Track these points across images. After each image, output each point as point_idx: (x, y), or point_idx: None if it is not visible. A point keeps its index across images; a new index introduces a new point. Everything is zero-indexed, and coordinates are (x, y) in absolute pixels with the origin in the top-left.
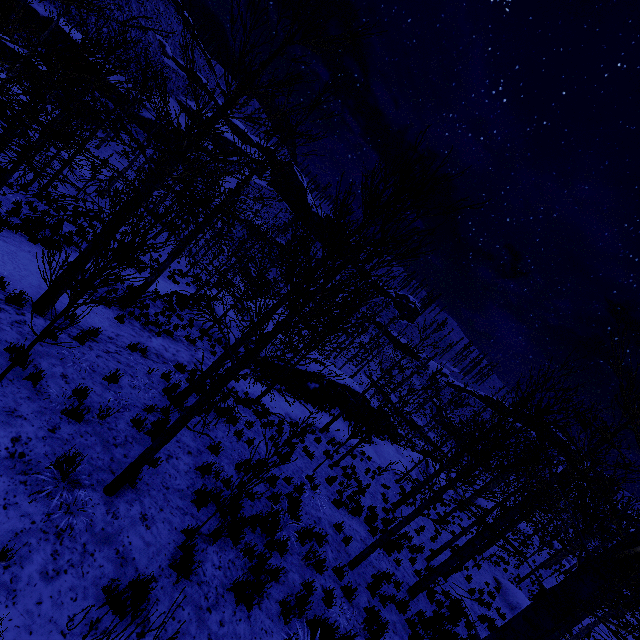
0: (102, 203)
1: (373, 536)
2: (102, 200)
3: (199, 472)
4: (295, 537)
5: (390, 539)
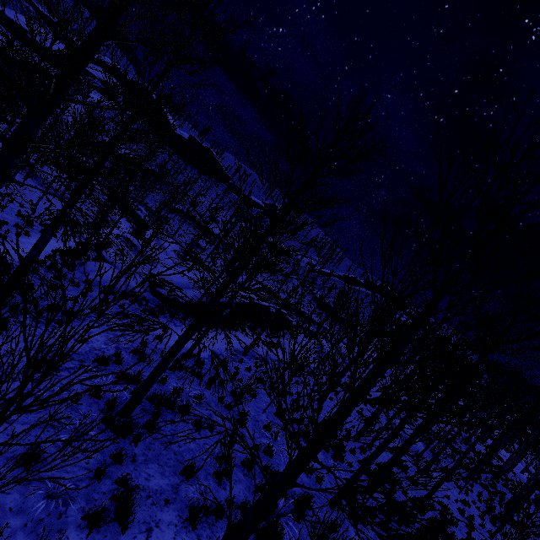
0: None
1: (327, 452)
2: None
3: (186, 522)
4: (290, 518)
5: (334, 442)
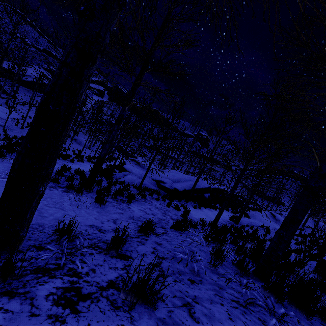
0: (23, 131)
1: None
2: (22, 129)
3: None
4: None
5: None
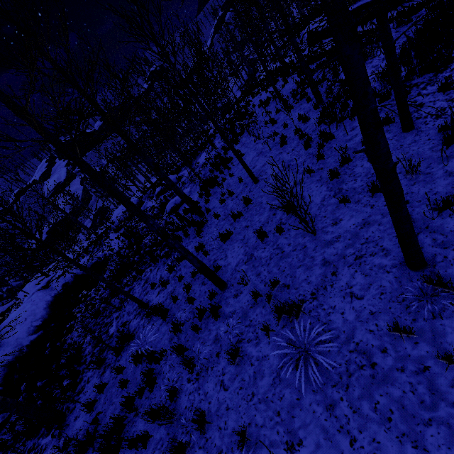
0: None
1: None
2: None
3: None
4: None
5: None
